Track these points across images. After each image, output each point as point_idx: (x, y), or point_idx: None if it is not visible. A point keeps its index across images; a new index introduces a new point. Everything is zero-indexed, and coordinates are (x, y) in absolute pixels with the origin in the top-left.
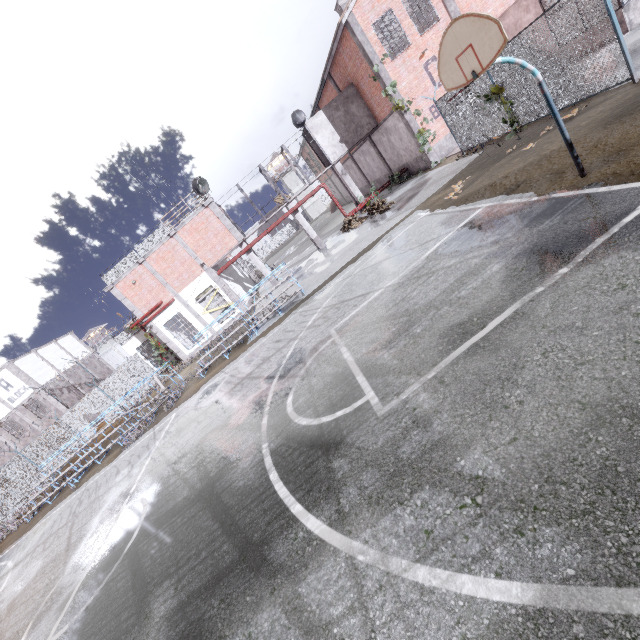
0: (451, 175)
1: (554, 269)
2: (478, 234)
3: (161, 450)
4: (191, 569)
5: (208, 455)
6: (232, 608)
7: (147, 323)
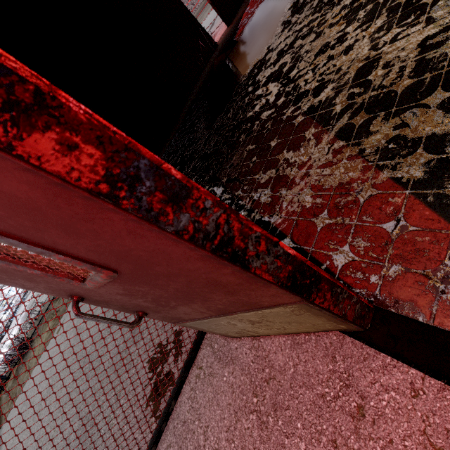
0: None
1: None
2: None
3: None
4: None
5: None
6: None
7: None
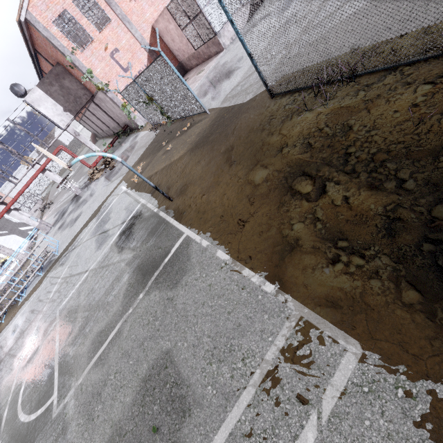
0: (143, 148)
1: (139, 292)
2: (131, 234)
3: None
4: None
5: None
6: None
7: None
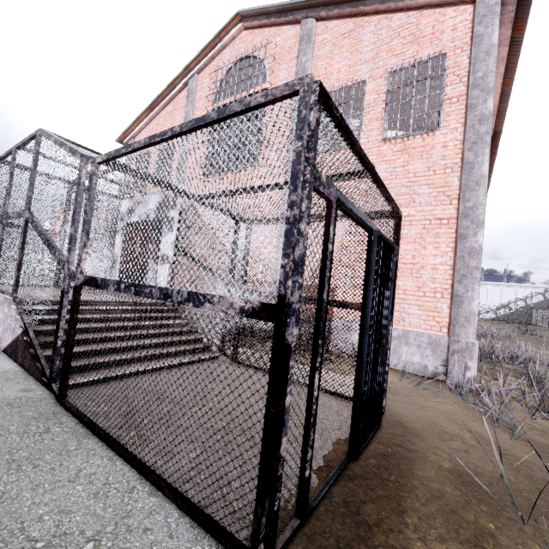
0: None
1: None
2: None
3: None
4: None
5: None
6: None
7: None
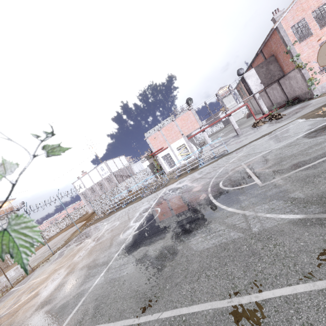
0: (324, 102)
1: None
2: None
3: (162, 197)
4: (183, 219)
5: (184, 198)
6: (200, 225)
7: (156, 155)
